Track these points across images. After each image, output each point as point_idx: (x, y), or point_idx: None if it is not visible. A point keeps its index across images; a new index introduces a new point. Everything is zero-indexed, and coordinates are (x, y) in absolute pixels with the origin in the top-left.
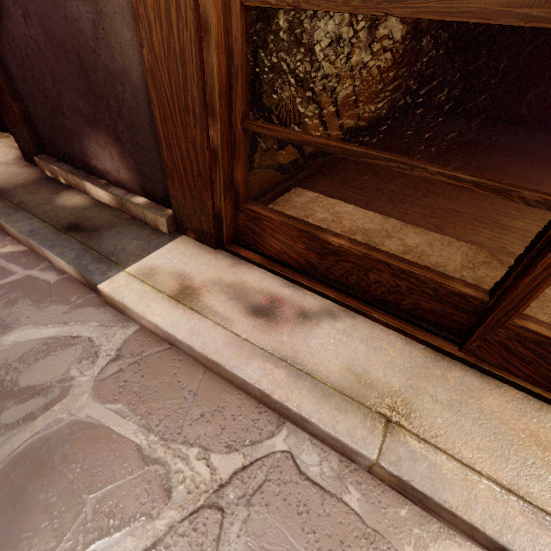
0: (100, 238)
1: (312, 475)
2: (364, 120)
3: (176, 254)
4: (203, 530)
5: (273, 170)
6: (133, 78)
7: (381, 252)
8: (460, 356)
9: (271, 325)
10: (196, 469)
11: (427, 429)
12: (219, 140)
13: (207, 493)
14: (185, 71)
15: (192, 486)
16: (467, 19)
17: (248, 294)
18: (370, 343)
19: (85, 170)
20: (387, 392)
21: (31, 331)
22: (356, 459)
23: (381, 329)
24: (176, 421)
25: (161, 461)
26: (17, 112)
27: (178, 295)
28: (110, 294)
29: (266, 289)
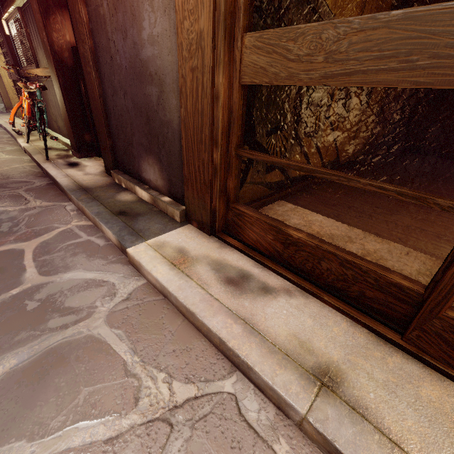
0: (136, 221)
1: (249, 419)
2: (342, 157)
3: (182, 235)
4: (154, 437)
5: (261, 186)
6: (174, 125)
7: (331, 245)
8: (401, 344)
9: (238, 292)
10: (160, 389)
11: (358, 400)
12: (218, 160)
13: (163, 409)
14: (203, 120)
15: (154, 401)
16: (376, 85)
17: (226, 268)
18: (317, 319)
19: (138, 180)
20: (326, 360)
21: (80, 273)
22: (290, 413)
23: (330, 310)
24: (154, 350)
25: (137, 376)
26: (108, 145)
27: (176, 262)
28: (133, 255)
29: (240, 267)
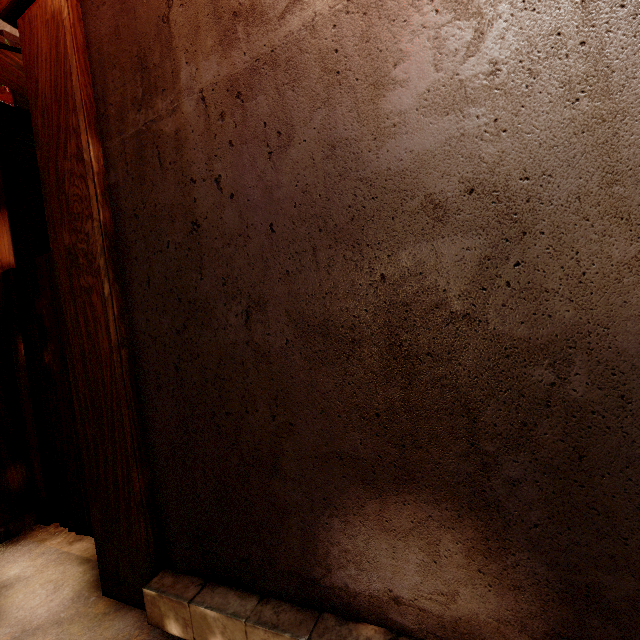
0: None
1: None
2: None
3: None
4: None
5: None
6: (616, 340)
7: None
8: None
9: None
10: None
11: None
12: None
13: None
14: None
15: None
16: None
17: None
18: None
19: (295, 600)
20: None
21: None
22: None
23: None
24: None
25: None
26: (138, 490)
27: None
28: None
29: None
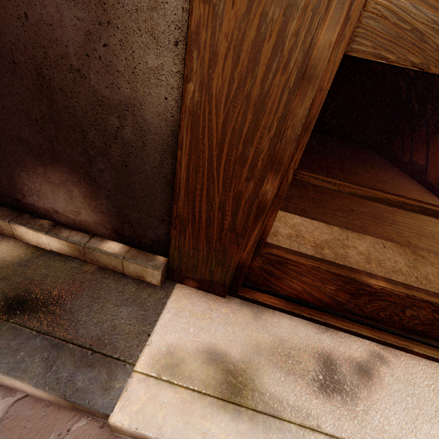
0: (69, 316)
1: None
2: None
3: (187, 317)
4: None
5: None
6: (144, 113)
7: (418, 289)
8: None
9: (350, 401)
10: None
11: None
12: (274, 195)
13: None
14: (258, 119)
15: None
16: None
17: (298, 359)
18: (434, 388)
19: (10, 207)
20: None
21: None
22: None
23: (425, 362)
24: None
25: None
26: None
27: (229, 392)
28: (136, 430)
29: (308, 344)
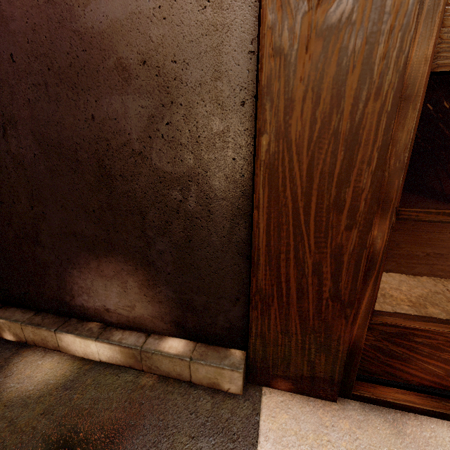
0: None
1: None
2: None
3: (295, 445)
4: None
5: None
6: (210, 179)
7: None
8: None
9: None
10: None
11: None
12: (386, 242)
13: None
14: (351, 154)
15: None
16: None
17: None
18: None
19: (57, 313)
20: None
21: None
22: None
23: None
24: None
25: None
26: None
27: None
28: None
29: None
